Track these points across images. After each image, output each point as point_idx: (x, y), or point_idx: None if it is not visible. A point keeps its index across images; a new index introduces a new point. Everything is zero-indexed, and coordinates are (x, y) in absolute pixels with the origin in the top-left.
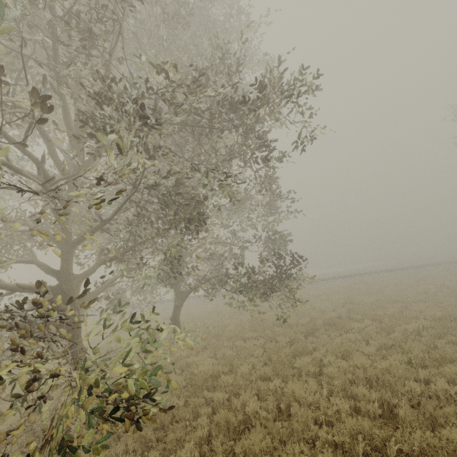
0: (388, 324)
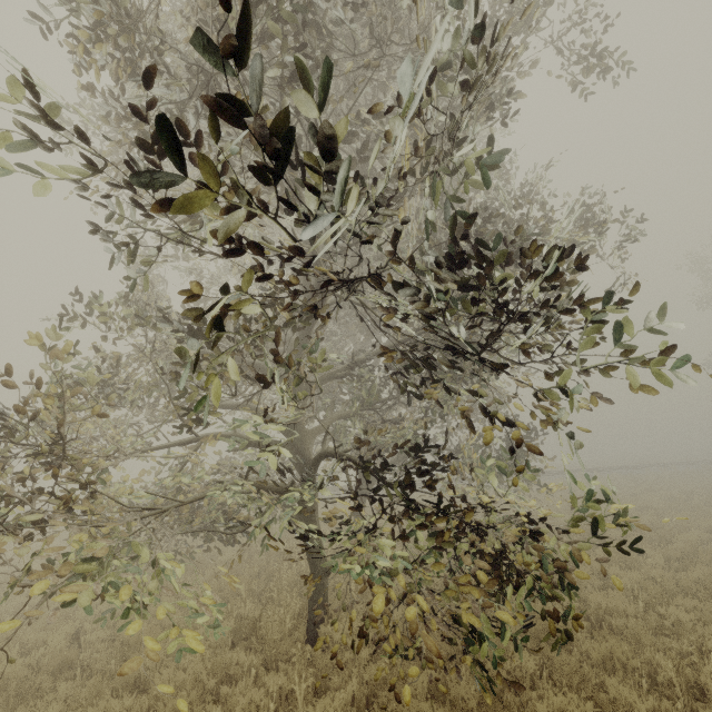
0: (658, 533)
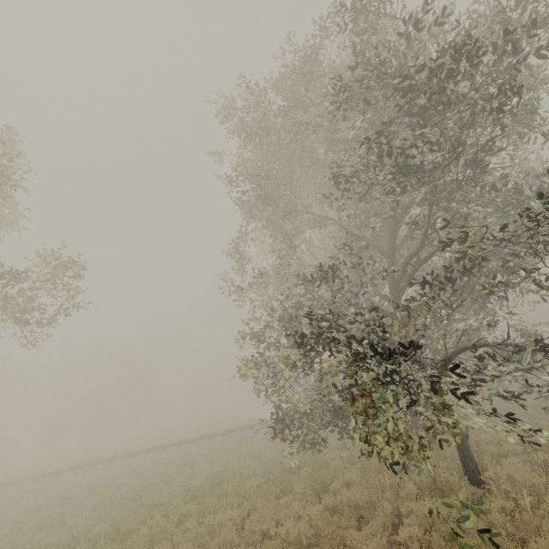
0: None
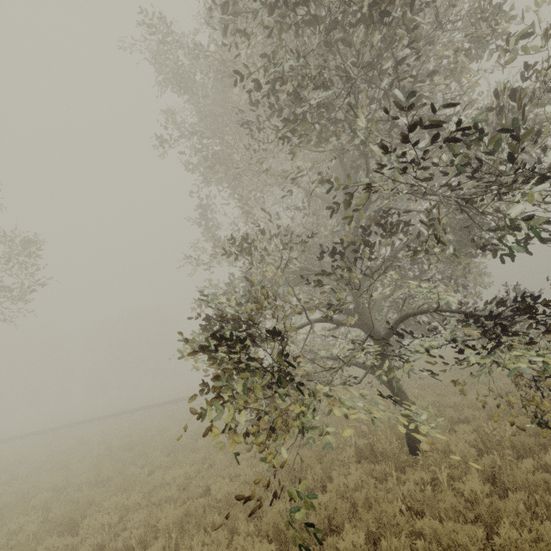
0: None
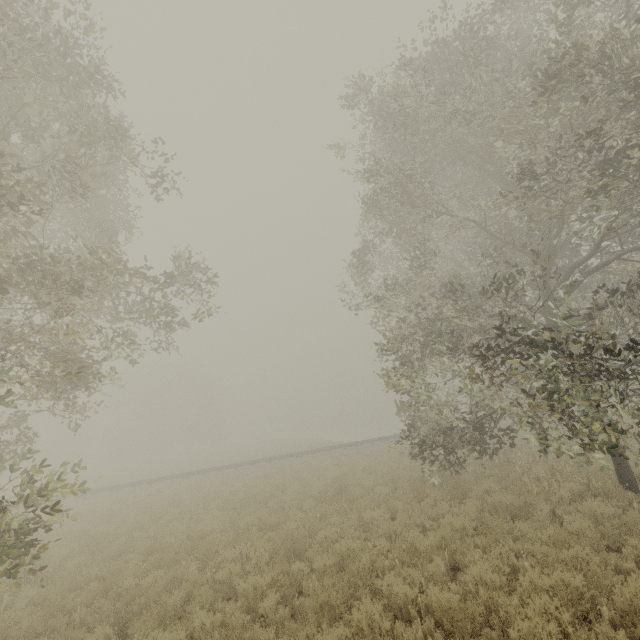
0: None
